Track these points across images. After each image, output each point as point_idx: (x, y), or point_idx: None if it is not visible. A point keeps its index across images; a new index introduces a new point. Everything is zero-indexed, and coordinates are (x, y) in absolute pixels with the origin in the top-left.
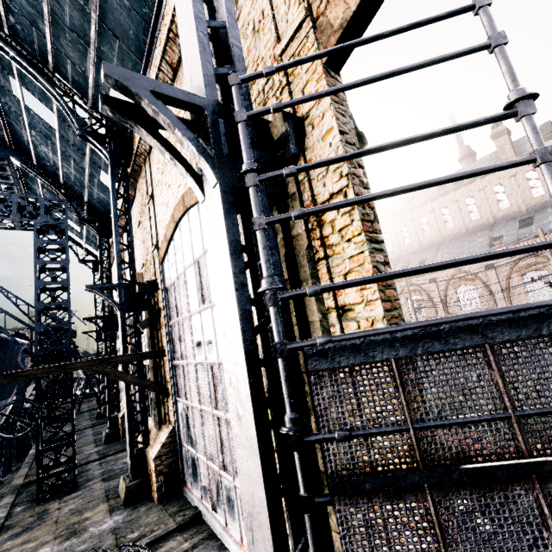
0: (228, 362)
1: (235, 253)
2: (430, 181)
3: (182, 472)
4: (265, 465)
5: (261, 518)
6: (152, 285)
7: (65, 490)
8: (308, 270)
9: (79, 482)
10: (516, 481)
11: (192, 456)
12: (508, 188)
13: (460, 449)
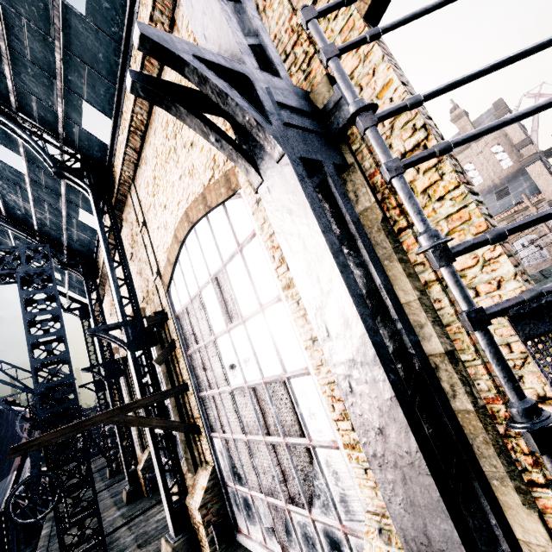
0: (340, 365)
1: (326, 230)
2: None
3: (232, 517)
4: (439, 485)
5: None
6: (160, 316)
7: None
8: (389, 245)
9: None
10: None
11: (244, 496)
12: (478, 165)
13: None
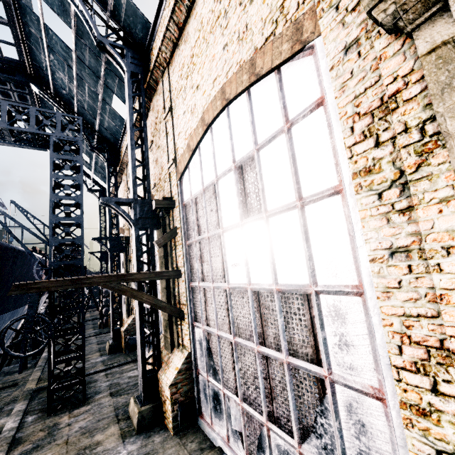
0: None
1: None
2: None
3: (198, 401)
4: None
5: None
6: (168, 202)
7: (75, 402)
8: None
9: (88, 394)
10: None
11: (215, 390)
12: None
13: None
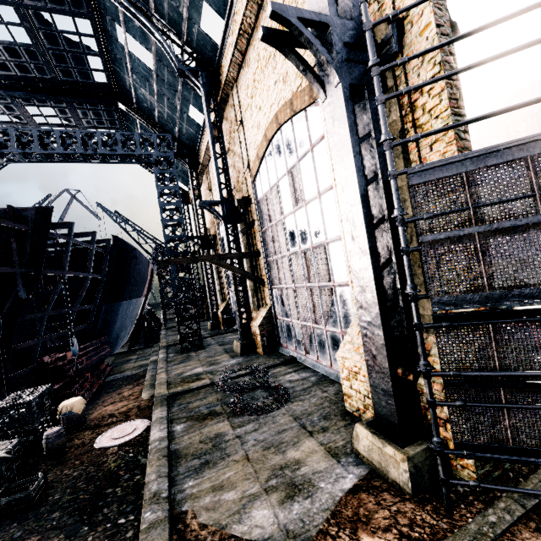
0: (345, 208)
1: (353, 132)
2: (505, 52)
3: (278, 337)
4: (372, 258)
5: (369, 288)
6: (247, 200)
7: (197, 348)
8: (400, 148)
9: (203, 346)
10: (532, 227)
11: (287, 324)
12: None
13: (500, 215)
